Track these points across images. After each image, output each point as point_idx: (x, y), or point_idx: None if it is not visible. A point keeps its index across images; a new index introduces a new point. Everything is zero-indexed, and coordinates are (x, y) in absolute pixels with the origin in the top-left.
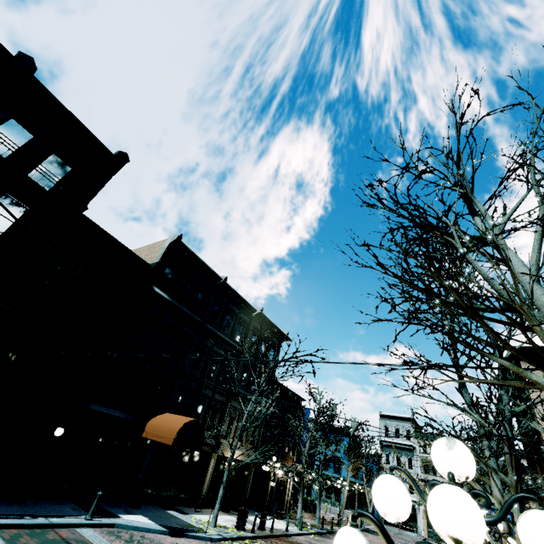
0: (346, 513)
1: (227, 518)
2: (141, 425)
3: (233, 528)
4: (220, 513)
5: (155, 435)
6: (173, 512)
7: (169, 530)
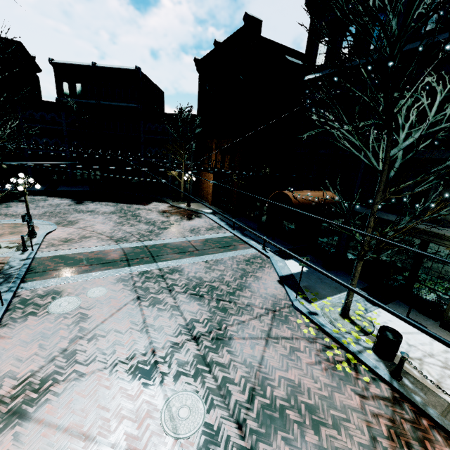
0: None
1: None
2: None
3: (373, 342)
4: None
5: None
6: None
7: (280, 276)
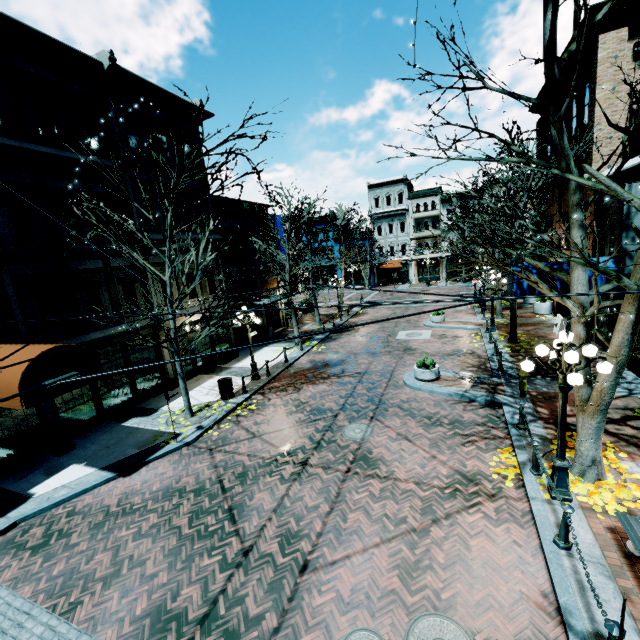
0: (345, 292)
1: (212, 385)
2: None
3: (219, 401)
4: (204, 380)
5: None
6: (133, 422)
7: (118, 473)
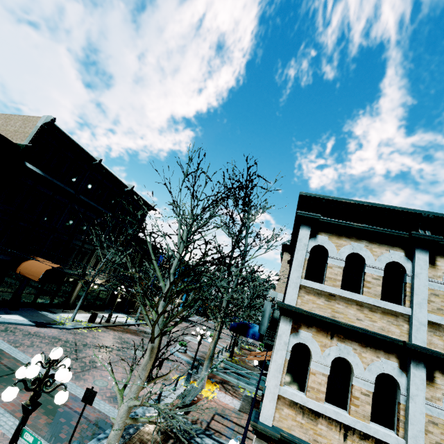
0: None
1: (86, 316)
2: (16, 265)
3: (86, 322)
4: (82, 312)
5: (26, 273)
6: (45, 313)
7: (36, 324)
